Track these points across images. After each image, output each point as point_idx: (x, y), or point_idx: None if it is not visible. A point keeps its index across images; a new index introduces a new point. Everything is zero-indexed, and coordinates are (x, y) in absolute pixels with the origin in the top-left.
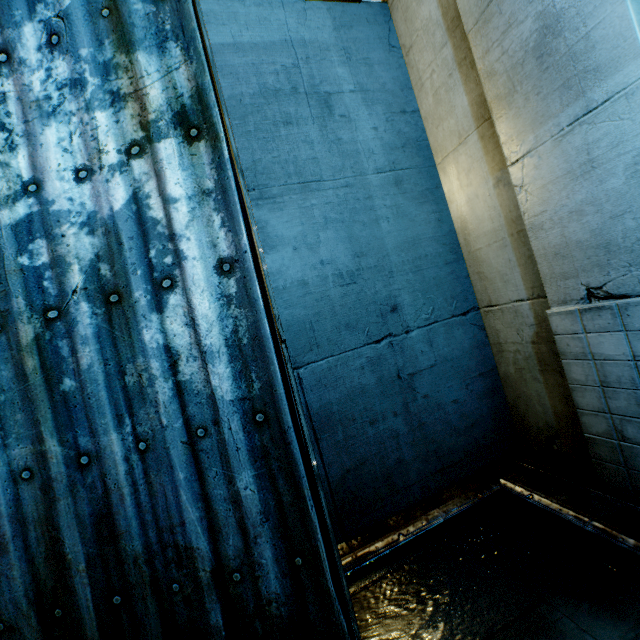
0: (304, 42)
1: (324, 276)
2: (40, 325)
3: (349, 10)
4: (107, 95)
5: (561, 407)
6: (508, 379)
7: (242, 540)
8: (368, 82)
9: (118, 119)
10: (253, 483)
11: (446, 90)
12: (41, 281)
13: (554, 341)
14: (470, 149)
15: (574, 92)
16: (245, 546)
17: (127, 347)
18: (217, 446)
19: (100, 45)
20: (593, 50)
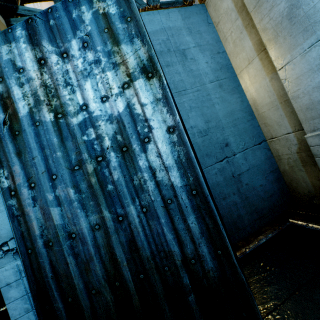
0: (170, 28)
1: (193, 133)
2: (95, 164)
3: (187, 10)
4: (111, 64)
5: (316, 182)
6: (285, 172)
7: (193, 245)
8: (200, 41)
9: (117, 74)
10: (195, 221)
11: (239, 40)
12: (93, 145)
13: (309, 150)
14: (255, 65)
15: (310, 32)
16: (195, 248)
17: (133, 169)
18: (177, 206)
19: (105, 44)
20: (318, 12)
